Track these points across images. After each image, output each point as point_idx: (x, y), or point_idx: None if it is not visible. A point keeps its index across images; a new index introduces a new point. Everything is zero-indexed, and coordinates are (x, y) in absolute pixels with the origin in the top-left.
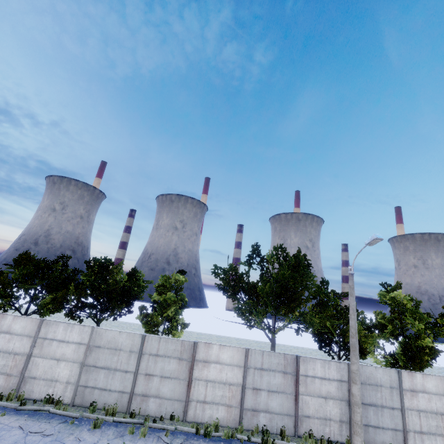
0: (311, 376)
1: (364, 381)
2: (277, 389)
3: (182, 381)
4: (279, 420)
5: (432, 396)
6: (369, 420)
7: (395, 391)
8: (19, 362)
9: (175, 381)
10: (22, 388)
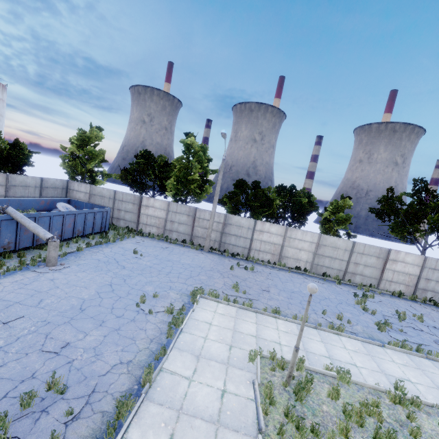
0: None
1: None
2: None
3: (377, 269)
4: None
5: None
6: None
7: None
8: (277, 248)
9: (373, 268)
10: (281, 261)
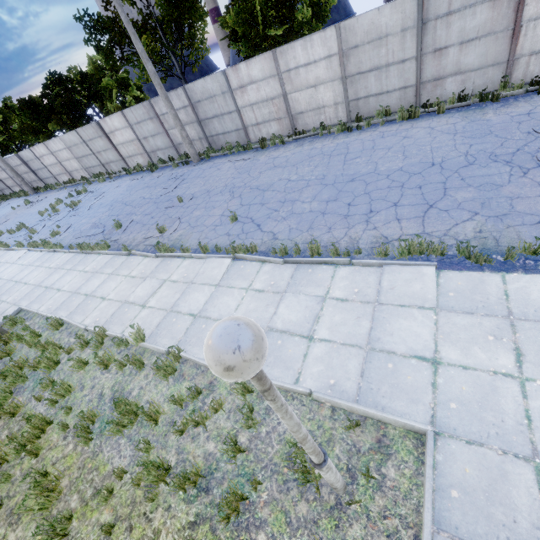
0: (166, 113)
1: (201, 98)
2: (155, 133)
3: (112, 150)
4: (168, 152)
5: (260, 84)
6: (217, 130)
7: (227, 96)
8: (61, 167)
9: (110, 151)
10: (74, 177)
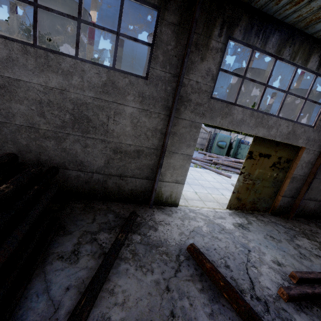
0: None
1: None
2: None
3: None
4: None
5: None
6: None
7: None
8: None
9: None
10: None
